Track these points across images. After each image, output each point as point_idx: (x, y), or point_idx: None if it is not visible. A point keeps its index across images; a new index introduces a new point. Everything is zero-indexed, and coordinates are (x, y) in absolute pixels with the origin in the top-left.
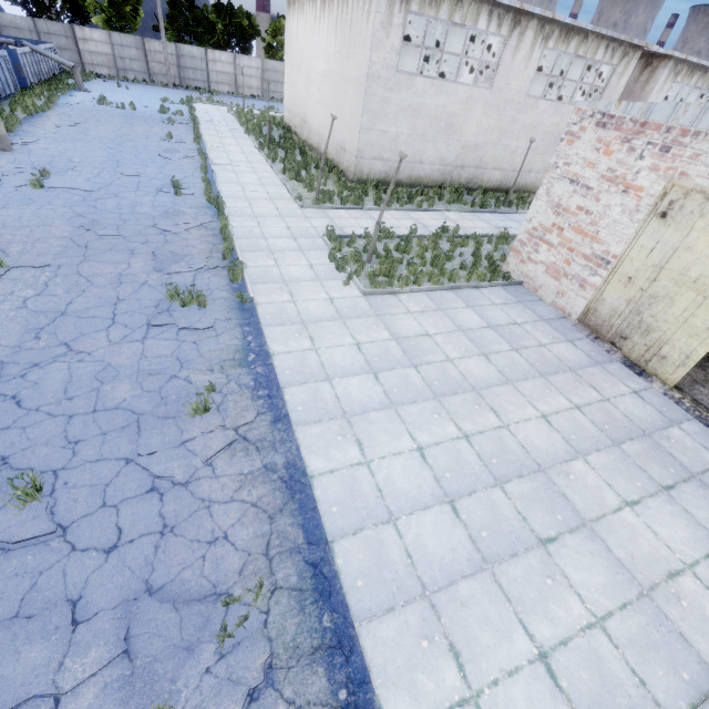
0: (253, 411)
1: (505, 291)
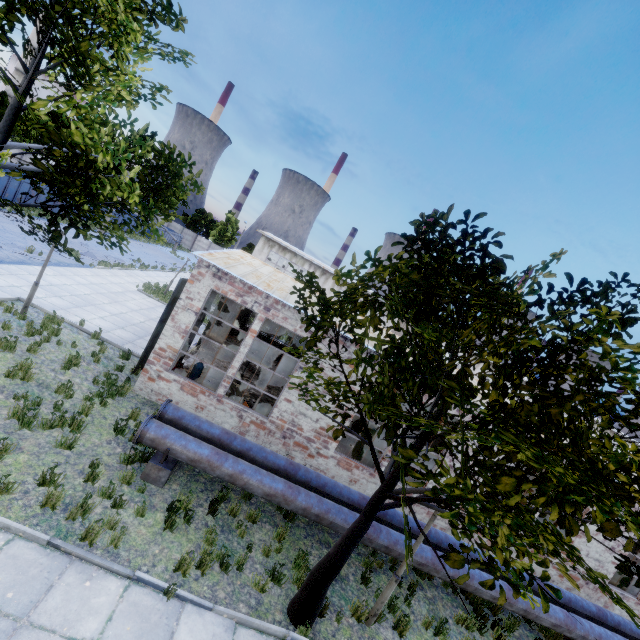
0: (42, 260)
1: (203, 326)
